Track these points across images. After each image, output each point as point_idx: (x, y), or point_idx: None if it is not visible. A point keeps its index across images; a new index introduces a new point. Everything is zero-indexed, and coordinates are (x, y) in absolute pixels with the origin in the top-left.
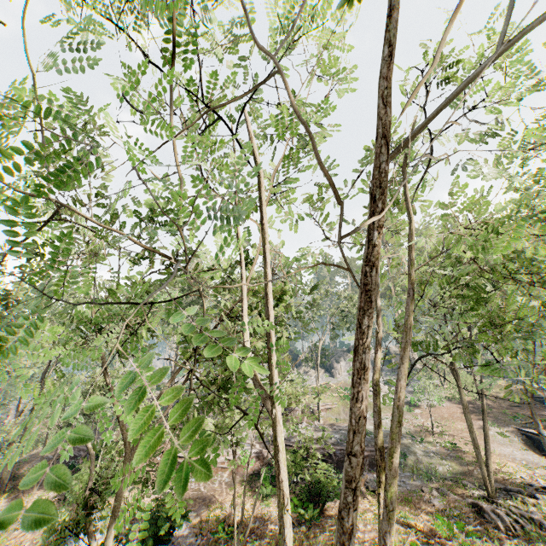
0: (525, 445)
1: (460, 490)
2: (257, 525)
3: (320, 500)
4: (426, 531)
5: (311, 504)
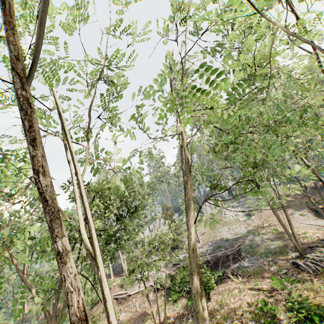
0: (315, 217)
1: (285, 256)
2: (172, 321)
3: (206, 292)
4: (269, 290)
5: None
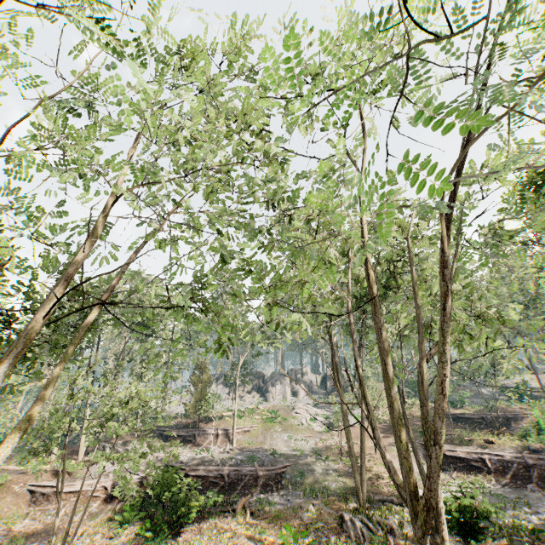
0: (424, 459)
1: (339, 504)
2: None
3: (178, 521)
4: None
5: (165, 526)
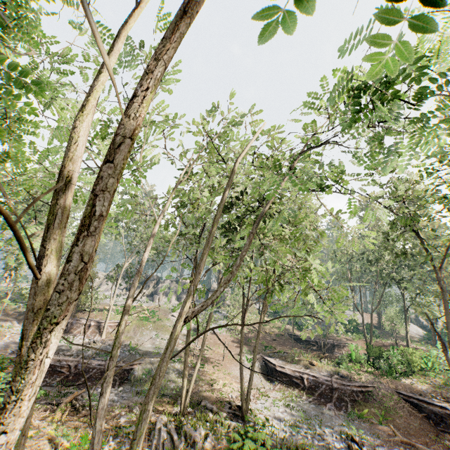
0: (260, 370)
1: (166, 406)
2: None
3: None
4: None
5: None
